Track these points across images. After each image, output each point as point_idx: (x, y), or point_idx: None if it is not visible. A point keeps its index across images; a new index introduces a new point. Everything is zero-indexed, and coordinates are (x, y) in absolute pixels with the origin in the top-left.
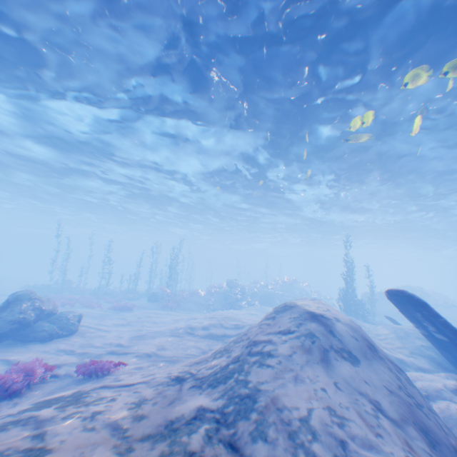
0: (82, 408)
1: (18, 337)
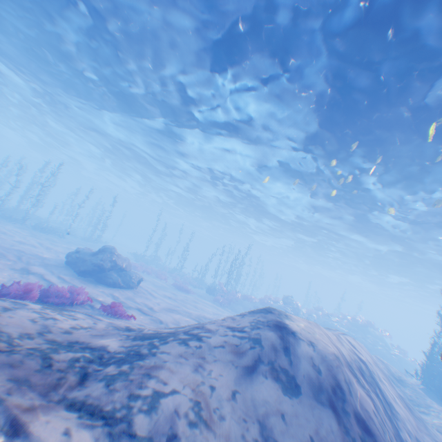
0: (53, 312)
1: (96, 277)
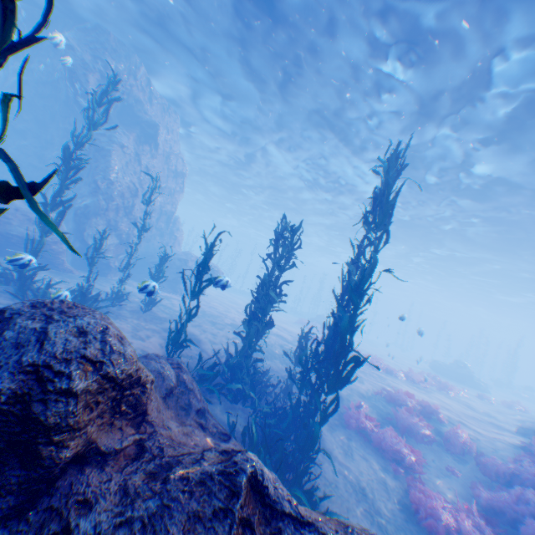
0: None
1: (467, 384)
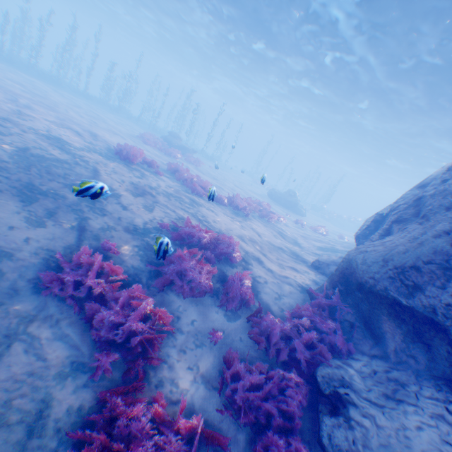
0: None
1: (291, 210)
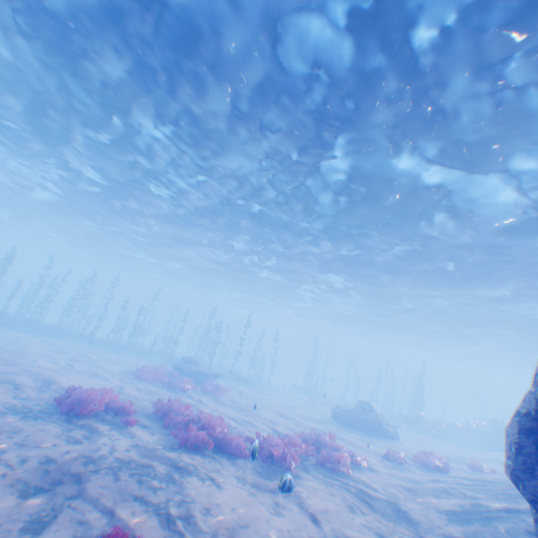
0: None
1: (375, 432)
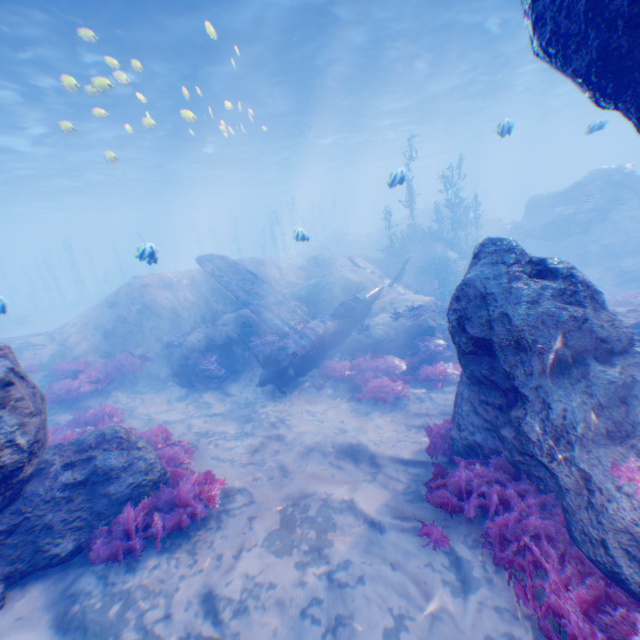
0: None
1: None
